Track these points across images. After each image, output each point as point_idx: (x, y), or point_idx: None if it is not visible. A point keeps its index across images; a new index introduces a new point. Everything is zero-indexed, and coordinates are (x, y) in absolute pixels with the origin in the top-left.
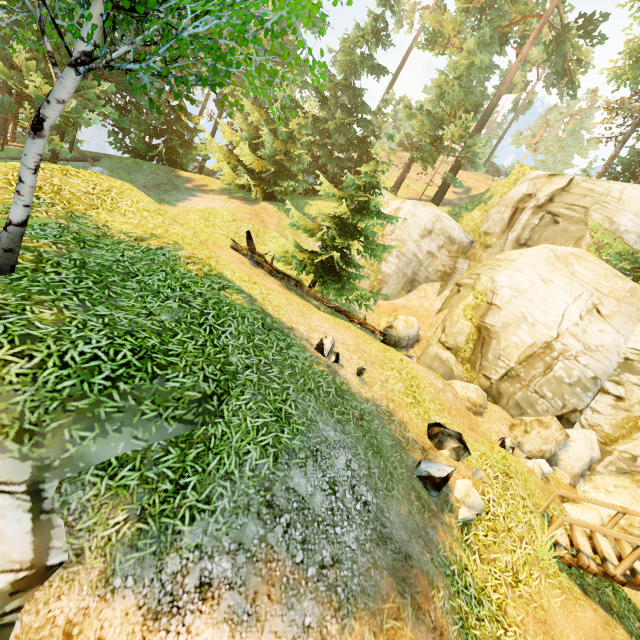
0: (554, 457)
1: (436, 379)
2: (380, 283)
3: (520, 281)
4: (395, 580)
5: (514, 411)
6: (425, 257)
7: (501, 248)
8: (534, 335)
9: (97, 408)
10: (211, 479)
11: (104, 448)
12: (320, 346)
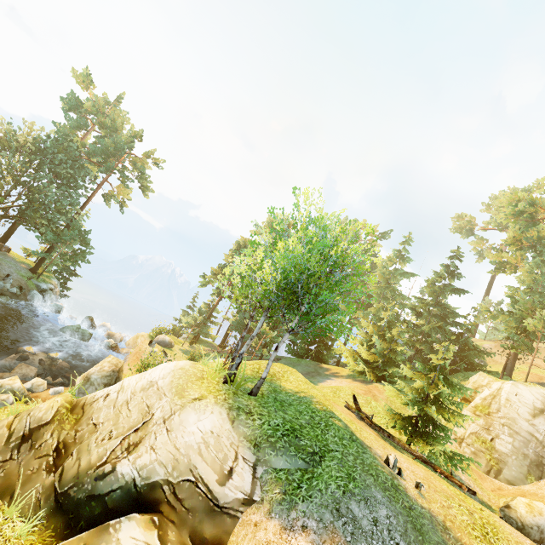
0: None
1: None
2: (497, 462)
3: None
4: None
5: None
6: None
7: None
8: None
9: (276, 443)
10: (313, 489)
11: (276, 461)
12: (387, 460)
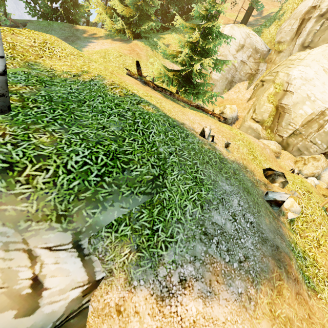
0: (318, 175)
1: (259, 142)
2: (211, 86)
3: (308, 73)
4: (275, 261)
5: (296, 153)
6: (239, 65)
7: (290, 51)
8: (314, 108)
9: (96, 195)
10: (170, 224)
11: (107, 216)
12: (202, 133)
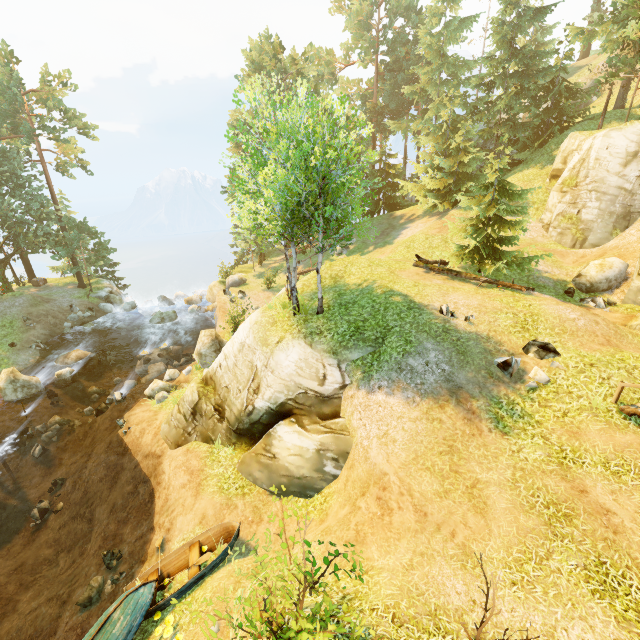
0: None
1: (572, 312)
2: (583, 233)
3: None
4: (449, 392)
5: None
6: (636, 184)
7: None
8: None
9: (348, 345)
10: (381, 362)
11: (352, 356)
12: (441, 311)
